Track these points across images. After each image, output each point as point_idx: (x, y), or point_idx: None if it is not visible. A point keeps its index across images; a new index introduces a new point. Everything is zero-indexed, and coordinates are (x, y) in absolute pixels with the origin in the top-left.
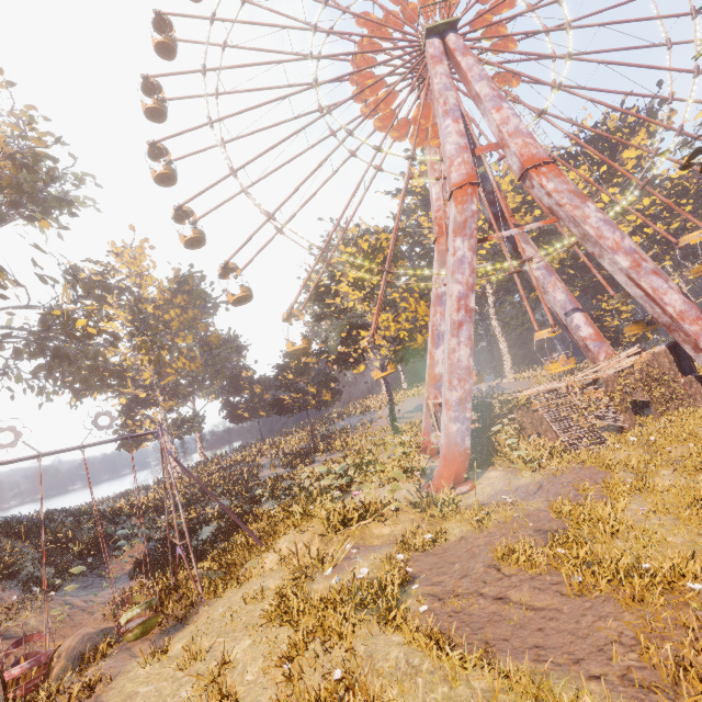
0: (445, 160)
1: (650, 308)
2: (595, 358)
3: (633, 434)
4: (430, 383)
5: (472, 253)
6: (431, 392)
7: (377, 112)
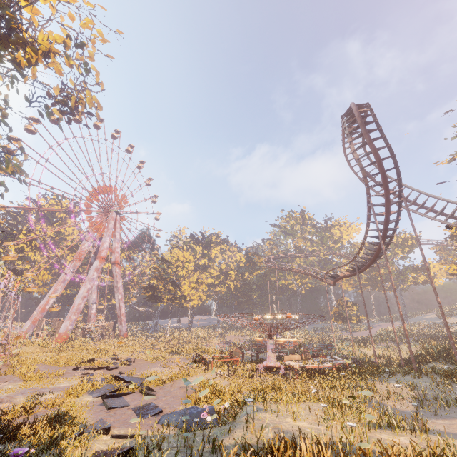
0: (102, 247)
1: (118, 310)
2: (91, 320)
3: (103, 341)
4: (41, 311)
5: (96, 278)
6: (39, 315)
7: (88, 211)
